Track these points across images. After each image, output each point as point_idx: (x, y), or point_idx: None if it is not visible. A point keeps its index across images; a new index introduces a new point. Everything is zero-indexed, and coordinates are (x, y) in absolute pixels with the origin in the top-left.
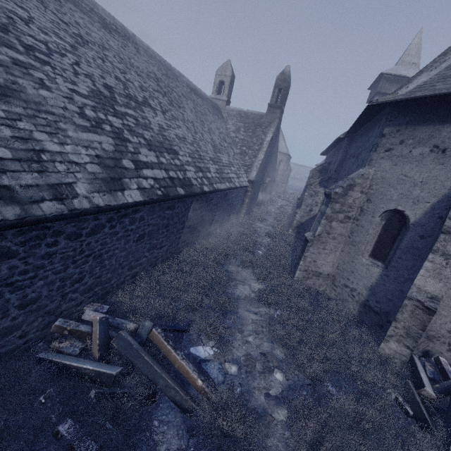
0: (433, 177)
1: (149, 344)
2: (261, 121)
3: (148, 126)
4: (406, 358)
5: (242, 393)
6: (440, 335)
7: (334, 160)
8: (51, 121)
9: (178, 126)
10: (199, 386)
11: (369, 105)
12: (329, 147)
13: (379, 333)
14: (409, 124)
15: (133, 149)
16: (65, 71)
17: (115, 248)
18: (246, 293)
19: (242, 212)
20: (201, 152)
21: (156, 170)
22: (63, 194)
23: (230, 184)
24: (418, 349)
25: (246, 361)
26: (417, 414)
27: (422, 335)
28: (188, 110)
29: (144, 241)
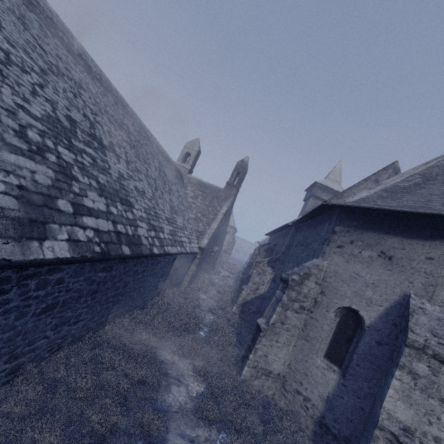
0: (383, 281)
1: None
2: (218, 194)
3: (106, 170)
4: None
5: None
6: None
7: (280, 243)
8: None
9: (140, 179)
10: None
11: (324, 204)
12: (275, 230)
13: None
14: (357, 228)
15: (79, 189)
16: (19, 85)
17: None
18: (182, 400)
19: (186, 279)
20: (158, 210)
21: (102, 220)
22: None
23: (181, 248)
24: None
25: None
26: None
27: None
28: (153, 168)
29: (51, 313)
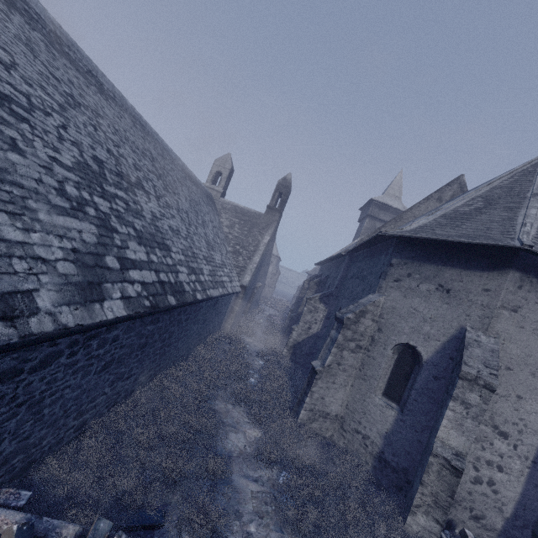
0: (441, 316)
1: None
2: (258, 221)
3: (140, 213)
4: (436, 537)
5: None
6: (461, 498)
7: (333, 275)
8: (16, 196)
9: (172, 216)
10: None
11: (379, 234)
12: (327, 260)
13: (400, 499)
14: (415, 259)
15: (120, 241)
16: (47, 133)
17: (66, 386)
18: (241, 446)
19: (228, 322)
20: (195, 249)
21: (145, 272)
22: (15, 310)
23: (223, 289)
24: None
25: None
26: None
27: None
28: (183, 198)
29: (109, 370)
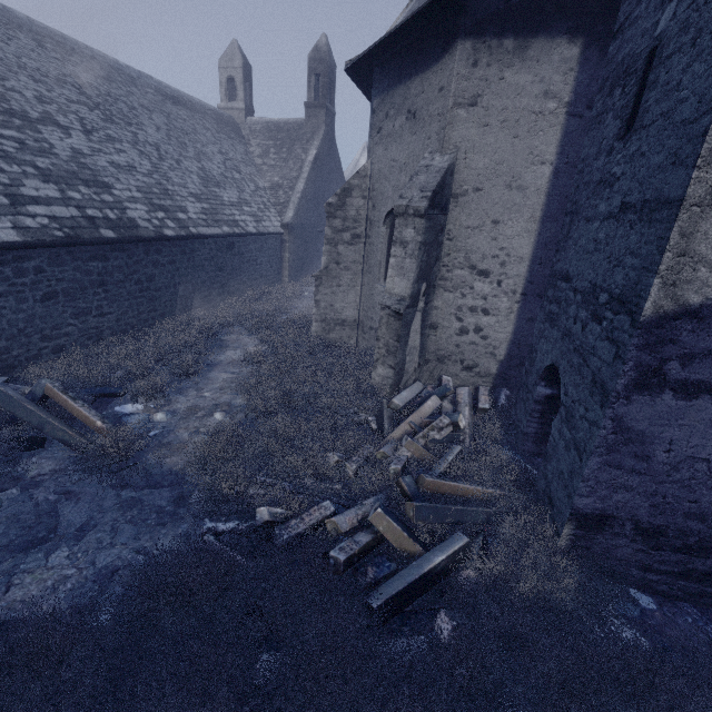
0: (411, 154)
1: (54, 405)
2: (299, 133)
3: (47, 151)
4: (392, 380)
5: (162, 433)
6: (450, 354)
7: None
8: None
9: (120, 151)
10: (99, 428)
11: (346, 71)
12: None
13: None
14: (389, 88)
15: (9, 180)
16: None
17: None
18: (235, 357)
19: (284, 275)
20: (171, 186)
21: (57, 208)
22: None
23: (232, 229)
24: (433, 378)
25: (188, 411)
26: (379, 427)
27: (433, 359)
28: (150, 128)
29: (58, 302)
